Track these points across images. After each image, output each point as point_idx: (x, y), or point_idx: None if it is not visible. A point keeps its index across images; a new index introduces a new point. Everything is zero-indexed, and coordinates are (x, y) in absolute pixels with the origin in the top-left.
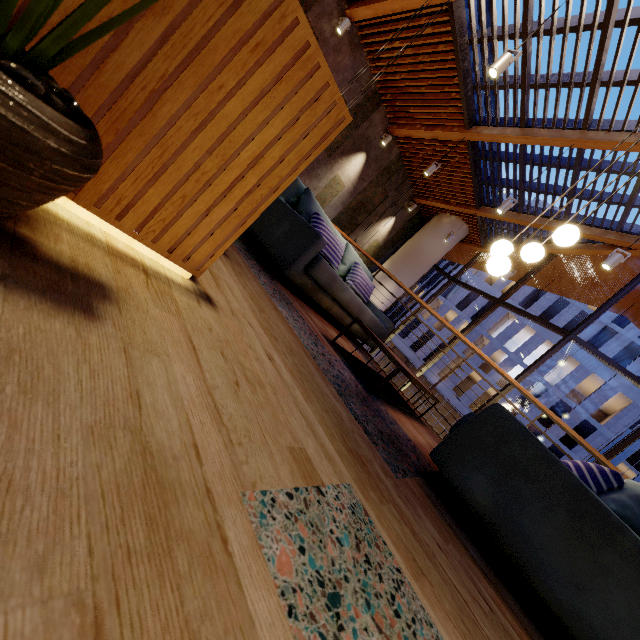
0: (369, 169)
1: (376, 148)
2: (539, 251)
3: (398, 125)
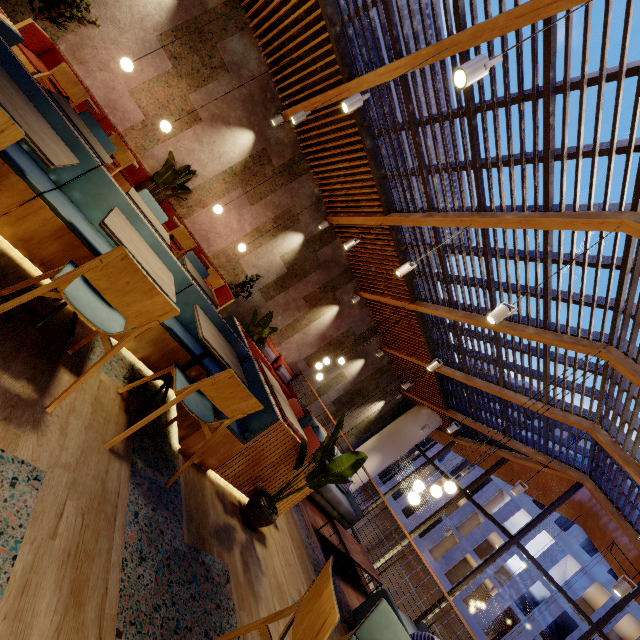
0: (366, 369)
1: (372, 356)
2: (438, 492)
3: (388, 346)
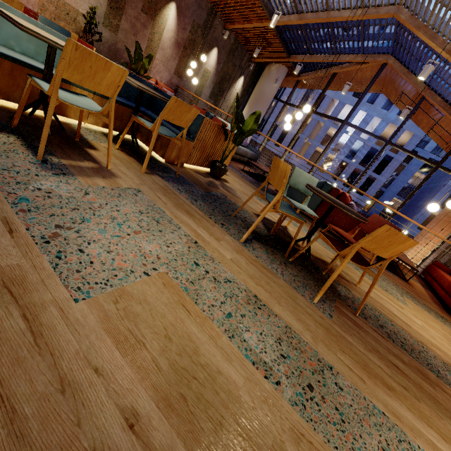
0: (221, 55)
1: (221, 41)
2: (300, 115)
3: (230, 22)
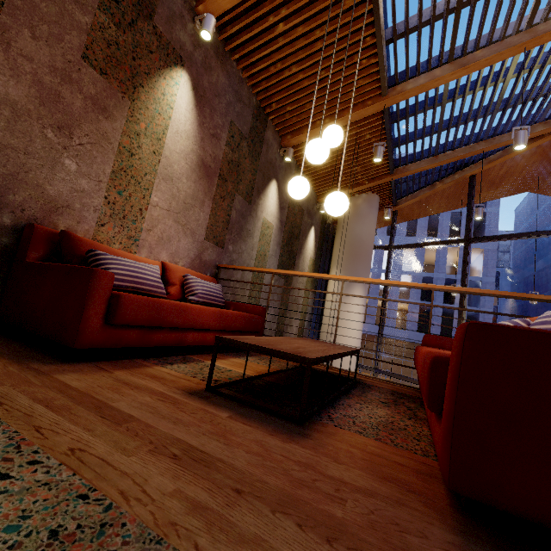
0: (283, 194)
1: (280, 169)
2: None
3: (291, 133)
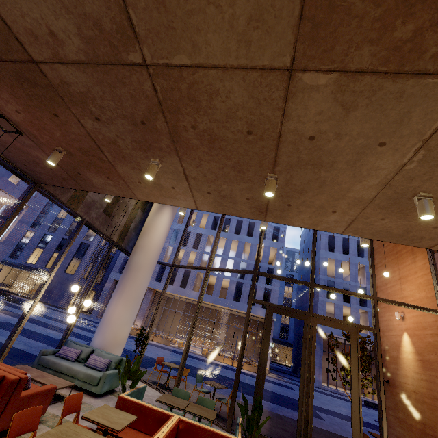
0: None
1: None
2: None
3: None
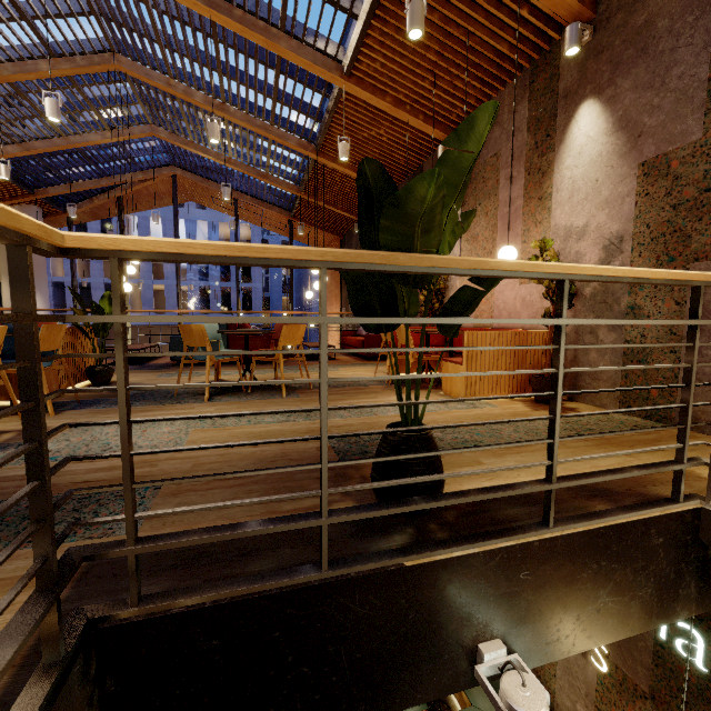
0: None
1: None
2: (133, 269)
3: None
